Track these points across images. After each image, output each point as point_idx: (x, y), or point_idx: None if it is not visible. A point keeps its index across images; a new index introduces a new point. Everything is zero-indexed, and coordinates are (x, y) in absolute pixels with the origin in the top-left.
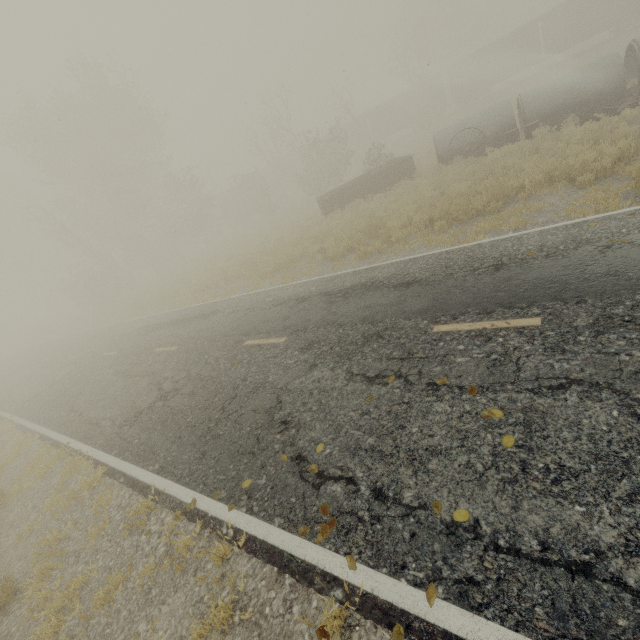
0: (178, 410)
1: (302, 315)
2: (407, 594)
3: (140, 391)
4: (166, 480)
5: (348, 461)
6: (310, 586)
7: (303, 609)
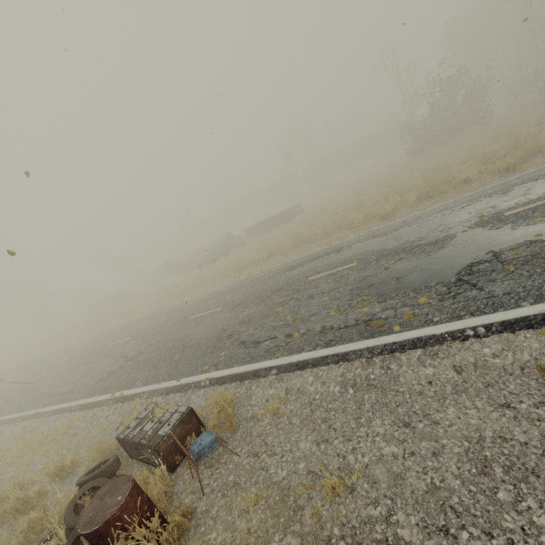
0: None
1: None
2: None
3: None
4: None
5: None
6: None
7: None
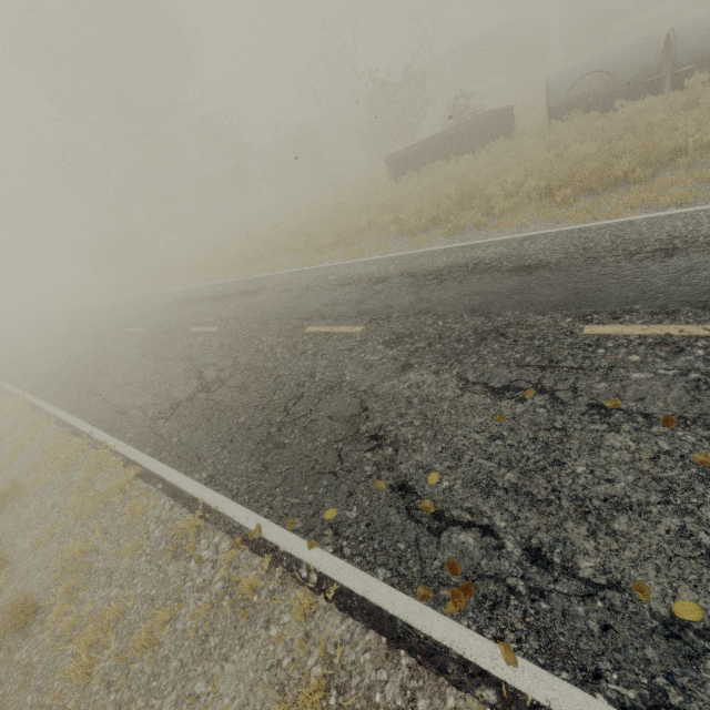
0: (226, 406)
1: (381, 300)
2: None
3: (175, 378)
4: (218, 494)
5: (479, 502)
6: (440, 674)
7: (434, 707)
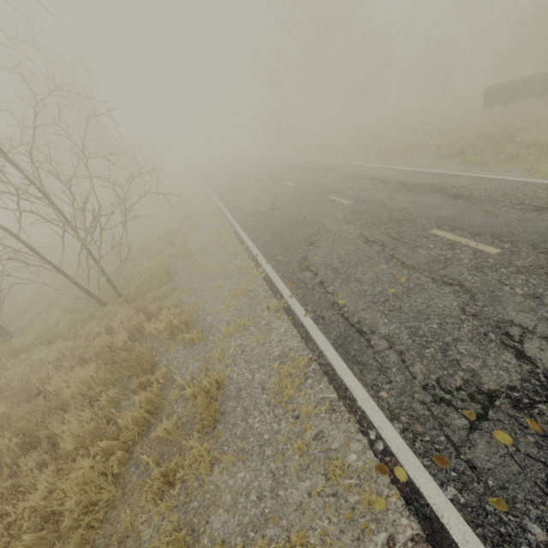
0: (274, 218)
1: (373, 192)
2: (301, 311)
3: (265, 202)
4: (252, 244)
5: (322, 268)
6: (275, 297)
7: (268, 301)
